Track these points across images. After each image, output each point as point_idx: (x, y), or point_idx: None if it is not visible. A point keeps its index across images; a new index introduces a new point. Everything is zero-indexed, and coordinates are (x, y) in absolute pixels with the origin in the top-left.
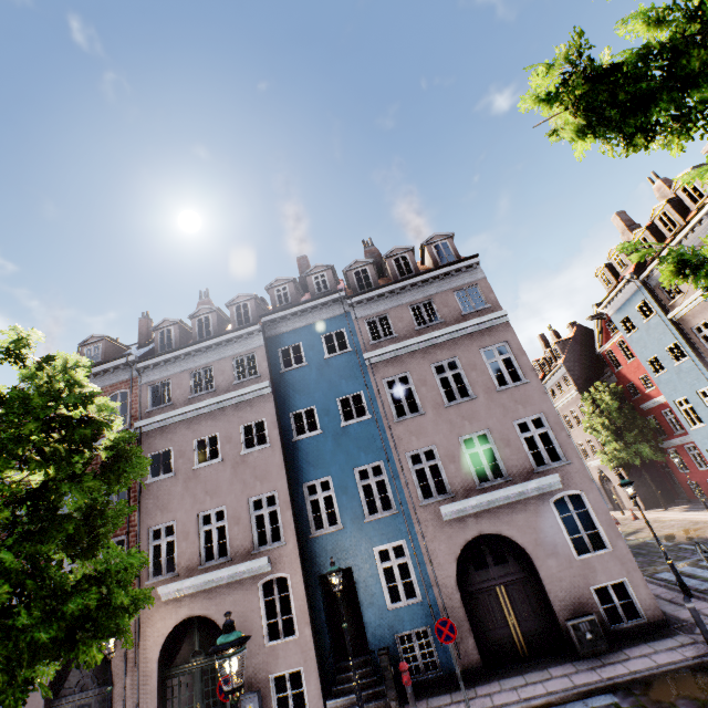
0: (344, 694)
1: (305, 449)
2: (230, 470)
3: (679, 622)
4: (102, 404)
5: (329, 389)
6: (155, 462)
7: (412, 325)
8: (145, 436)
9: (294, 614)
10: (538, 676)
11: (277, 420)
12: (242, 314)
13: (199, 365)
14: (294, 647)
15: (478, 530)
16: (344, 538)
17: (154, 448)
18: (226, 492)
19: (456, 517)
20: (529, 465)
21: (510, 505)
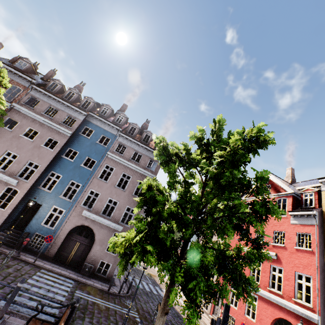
0: (3, 236)
1: (63, 162)
2: (32, 147)
3: (113, 283)
4: (2, 102)
5: (88, 152)
6: (9, 121)
7: (130, 157)
8: (13, 110)
9: (10, 203)
10: (63, 268)
11: (62, 146)
12: (86, 104)
13: (55, 106)
14: (0, 212)
15: (88, 224)
16: (48, 196)
17: (12, 117)
18: (24, 152)
19: (86, 216)
20: (119, 219)
21: (103, 225)
